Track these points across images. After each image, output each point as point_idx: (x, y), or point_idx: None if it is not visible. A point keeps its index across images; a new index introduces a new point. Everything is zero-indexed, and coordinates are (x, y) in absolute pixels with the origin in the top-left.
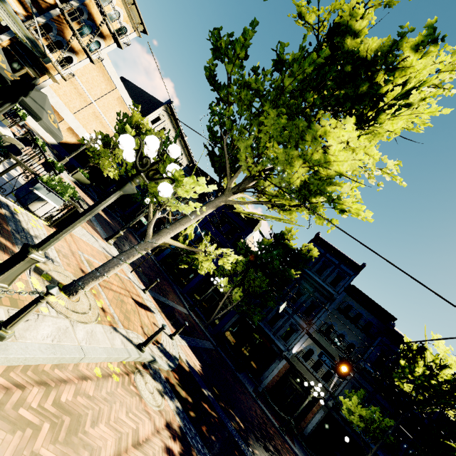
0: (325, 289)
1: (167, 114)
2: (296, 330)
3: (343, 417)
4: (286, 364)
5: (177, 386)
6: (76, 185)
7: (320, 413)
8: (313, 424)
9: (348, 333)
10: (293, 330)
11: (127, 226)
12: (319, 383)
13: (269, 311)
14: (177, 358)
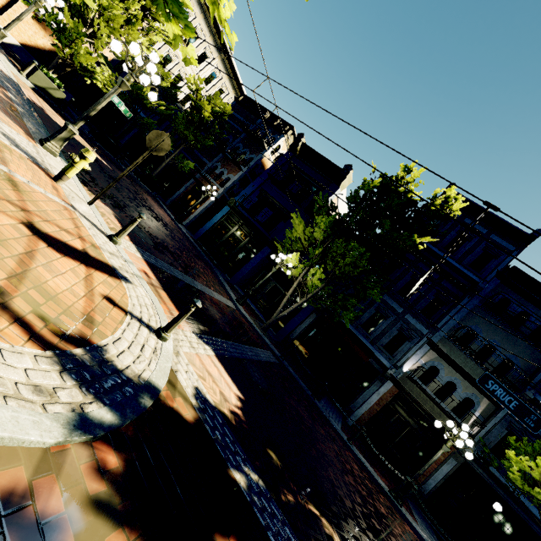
0: (462, 274)
1: (198, 4)
2: (410, 338)
3: (491, 473)
4: (393, 388)
5: (78, 521)
6: (39, 96)
7: (450, 464)
8: (437, 478)
9: (501, 343)
10: (405, 337)
11: (84, 114)
12: (464, 425)
13: (365, 308)
14: (158, 386)
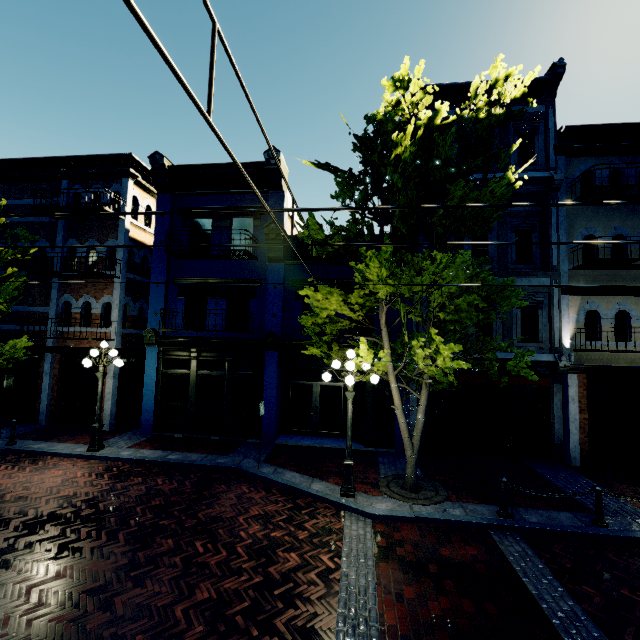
0: (525, 182)
1: None
2: (539, 305)
3: None
4: (578, 377)
5: None
6: None
7: None
8: None
9: (624, 225)
10: (532, 308)
11: None
12: None
13: None
14: None
